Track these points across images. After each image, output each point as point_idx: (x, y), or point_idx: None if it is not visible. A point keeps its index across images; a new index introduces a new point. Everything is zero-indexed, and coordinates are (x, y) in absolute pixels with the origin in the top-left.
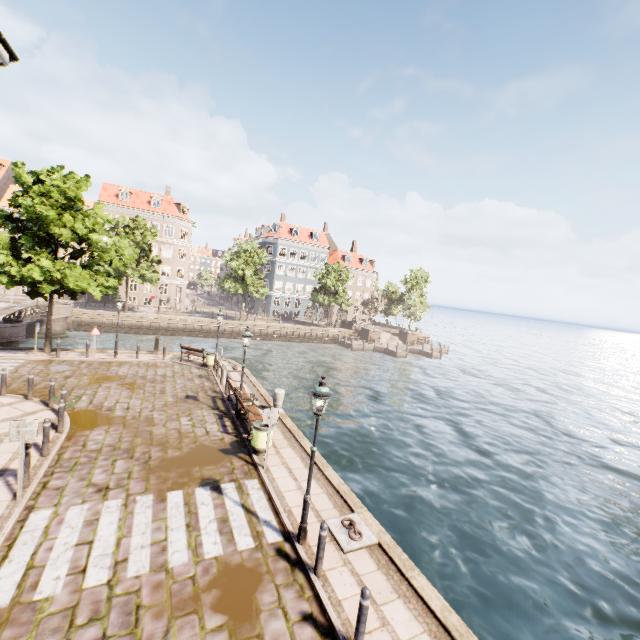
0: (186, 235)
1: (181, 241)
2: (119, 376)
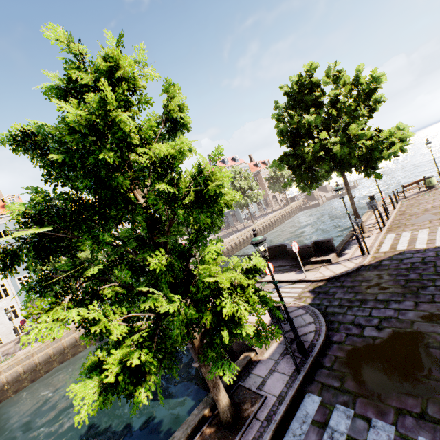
0: None
1: None
2: None
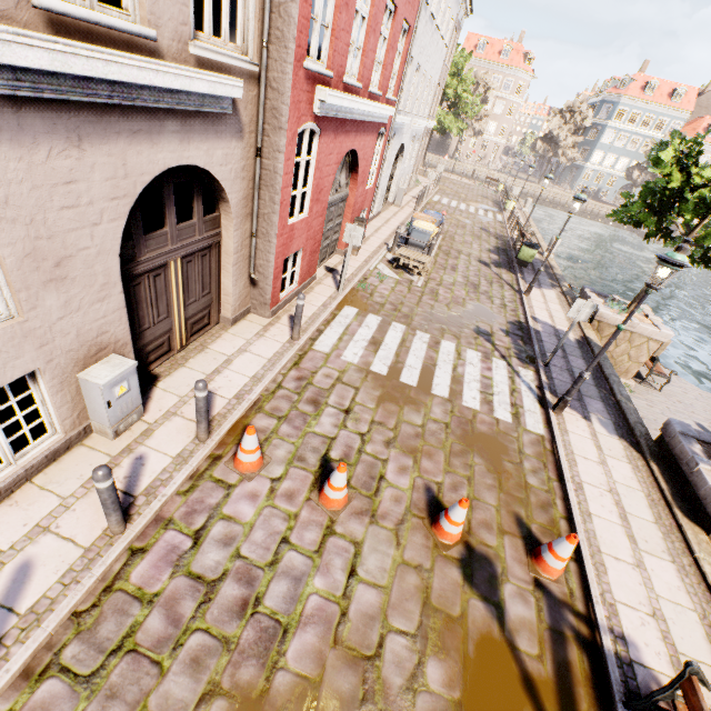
0: (521, 90)
1: (514, 96)
2: (453, 183)
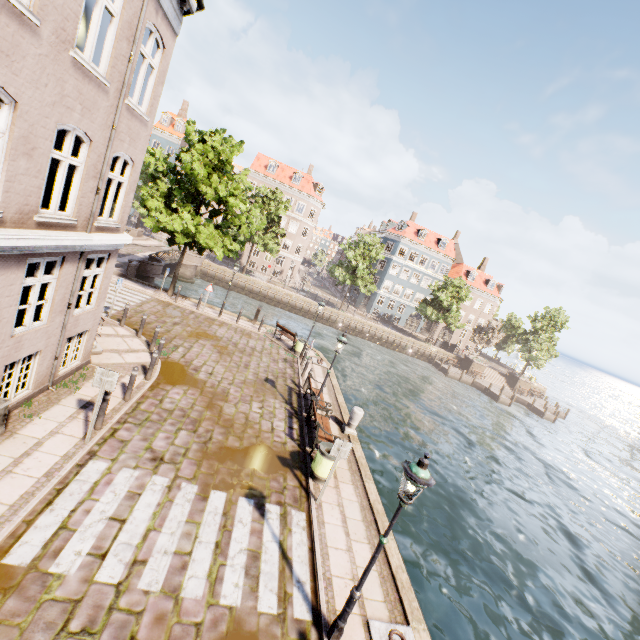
0: (314, 215)
1: (308, 220)
2: (216, 336)
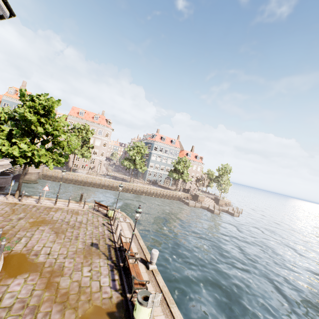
0: (108, 135)
1: (105, 138)
2: (53, 220)
